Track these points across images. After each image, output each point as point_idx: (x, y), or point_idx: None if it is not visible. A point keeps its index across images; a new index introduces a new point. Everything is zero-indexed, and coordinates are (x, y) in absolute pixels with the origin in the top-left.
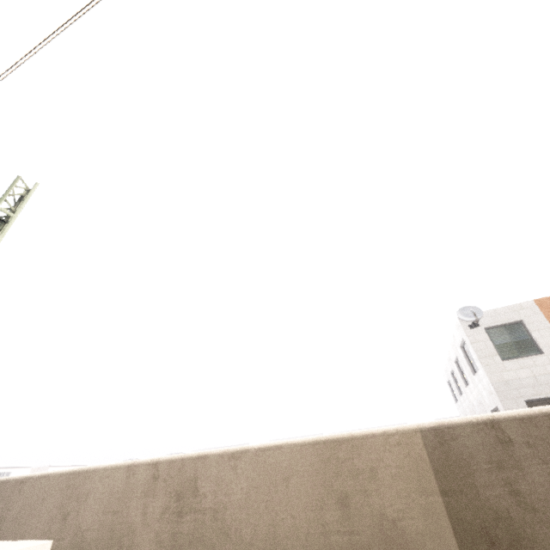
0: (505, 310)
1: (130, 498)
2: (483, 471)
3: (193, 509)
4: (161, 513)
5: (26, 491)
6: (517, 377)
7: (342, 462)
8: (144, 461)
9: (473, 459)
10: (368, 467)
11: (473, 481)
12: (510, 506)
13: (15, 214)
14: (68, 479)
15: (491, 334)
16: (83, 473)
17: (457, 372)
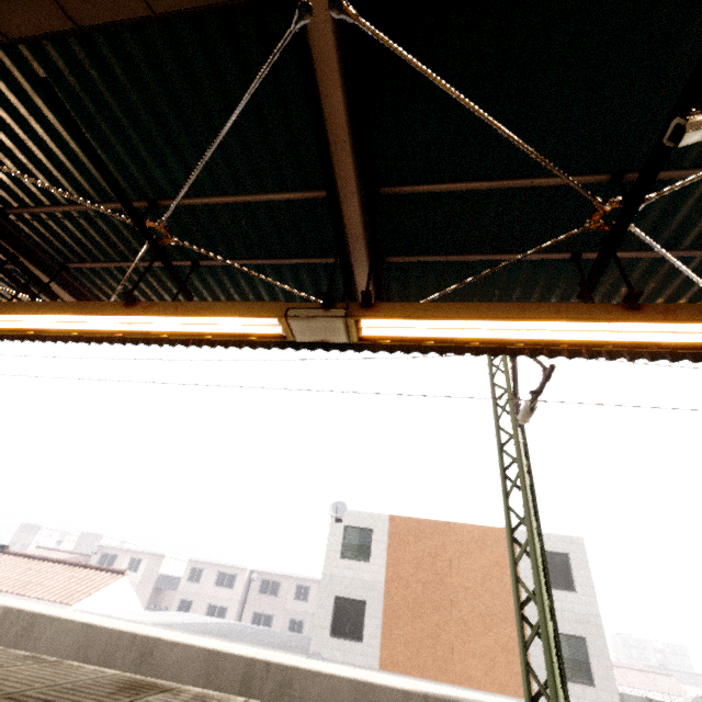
0: (367, 516)
1: None
2: (7, 624)
3: None
4: None
5: None
6: (342, 575)
7: None
8: None
9: (8, 620)
10: None
11: (2, 626)
12: (4, 635)
13: None
14: None
15: (347, 532)
16: None
17: None
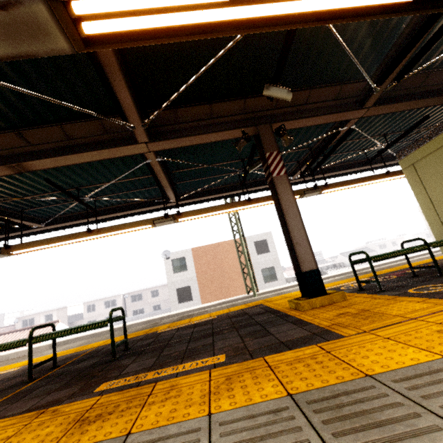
0: (181, 252)
1: None
2: None
3: None
4: None
5: None
6: (176, 280)
7: (37, 350)
8: None
9: None
10: (40, 350)
11: None
12: None
13: None
14: None
15: (173, 262)
16: None
17: None
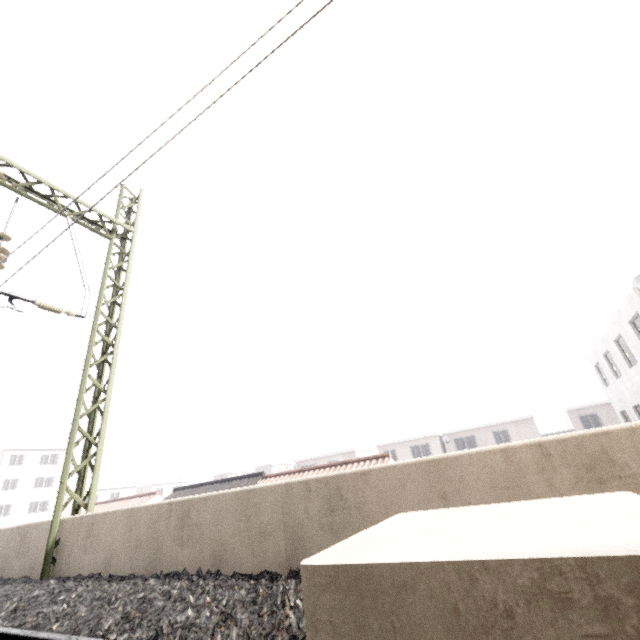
0: None
1: (522, 475)
2: None
3: (616, 476)
4: (573, 483)
5: (373, 481)
6: None
7: None
8: (520, 443)
9: None
10: None
11: None
12: None
13: (134, 228)
14: (424, 467)
15: None
16: (442, 461)
17: (617, 352)
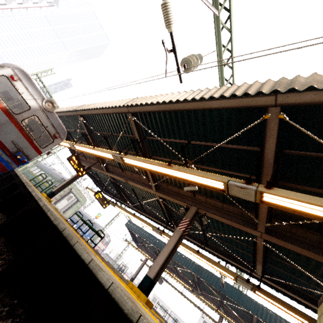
0: (211, 321)
1: None
2: None
3: None
4: None
5: None
6: None
7: None
8: None
9: None
10: None
11: None
12: None
13: None
14: None
15: (204, 322)
16: None
17: None
